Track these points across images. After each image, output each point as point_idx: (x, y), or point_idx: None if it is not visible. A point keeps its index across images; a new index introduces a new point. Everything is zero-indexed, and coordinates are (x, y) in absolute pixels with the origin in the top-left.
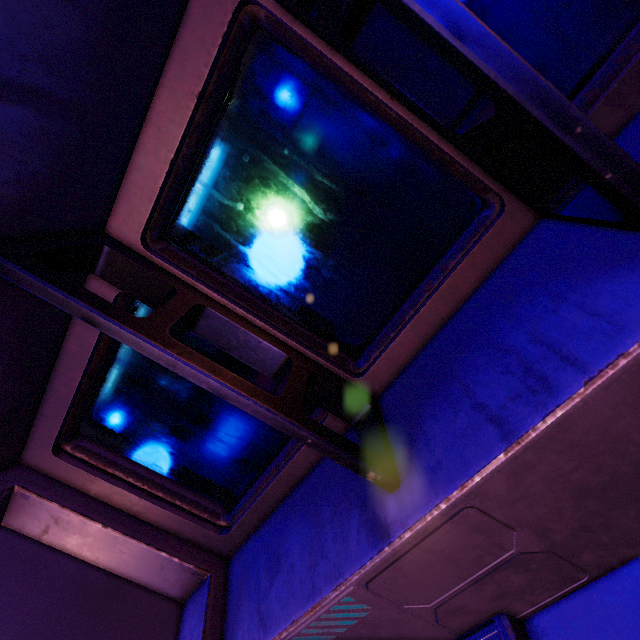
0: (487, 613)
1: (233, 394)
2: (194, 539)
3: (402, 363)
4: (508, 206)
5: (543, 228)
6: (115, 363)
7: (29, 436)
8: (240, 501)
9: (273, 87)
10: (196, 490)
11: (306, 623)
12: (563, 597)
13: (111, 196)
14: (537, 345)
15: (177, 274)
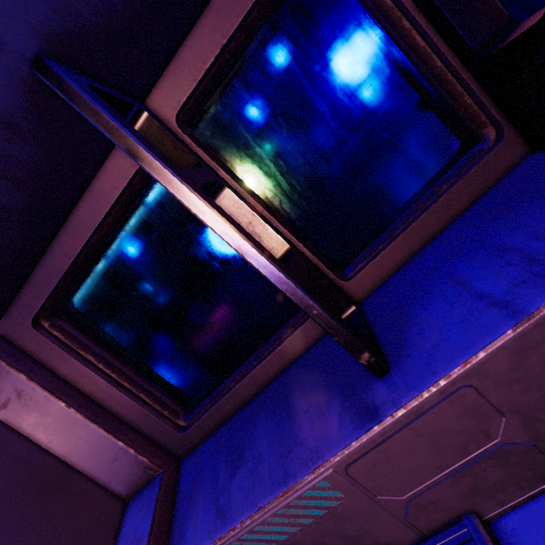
0: (456, 511)
1: (254, 251)
2: (151, 434)
3: (388, 272)
4: (506, 136)
5: (535, 157)
6: (113, 246)
7: (12, 303)
8: (201, 403)
9: (318, 9)
10: (160, 387)
11: (274, 510)
12: (532, 498)
13: (160, 68)
14: (540, 241)
15: (202, 155)
